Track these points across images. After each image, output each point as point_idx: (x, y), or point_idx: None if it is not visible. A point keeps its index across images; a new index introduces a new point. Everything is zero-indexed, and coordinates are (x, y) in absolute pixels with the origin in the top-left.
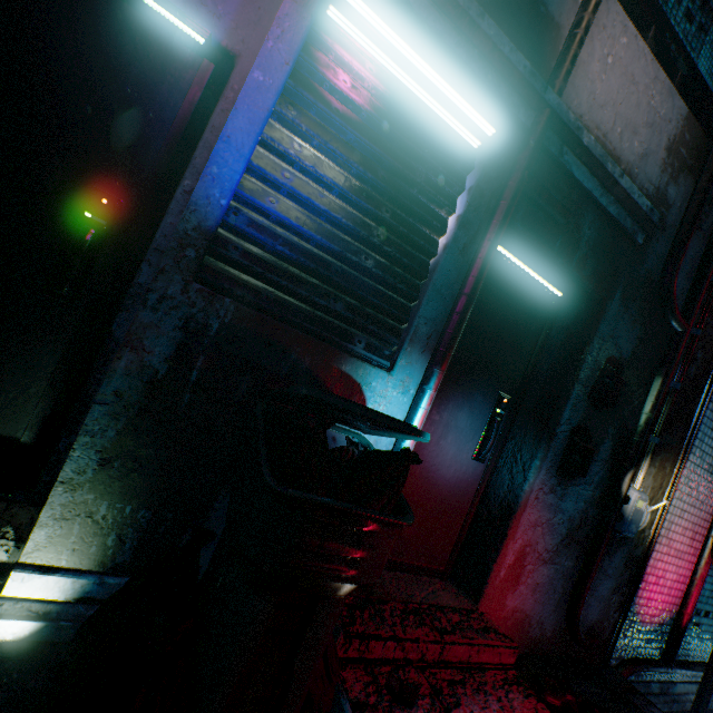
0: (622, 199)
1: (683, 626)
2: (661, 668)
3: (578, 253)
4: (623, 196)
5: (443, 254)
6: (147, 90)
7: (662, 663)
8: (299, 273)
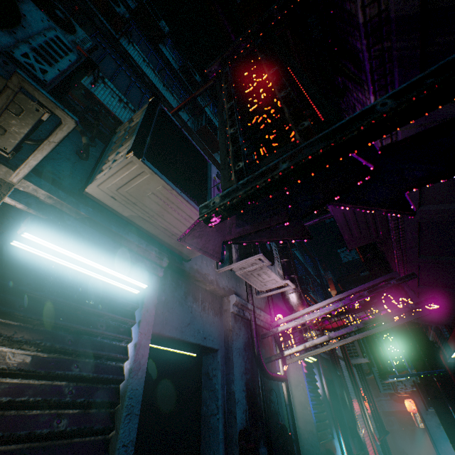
0: (325, 353)
1: None
2: None
3: (327, 371)
4: (325, 352)
5: (323, 395)
6: (281, 393)
7: None
8: (317, 423)
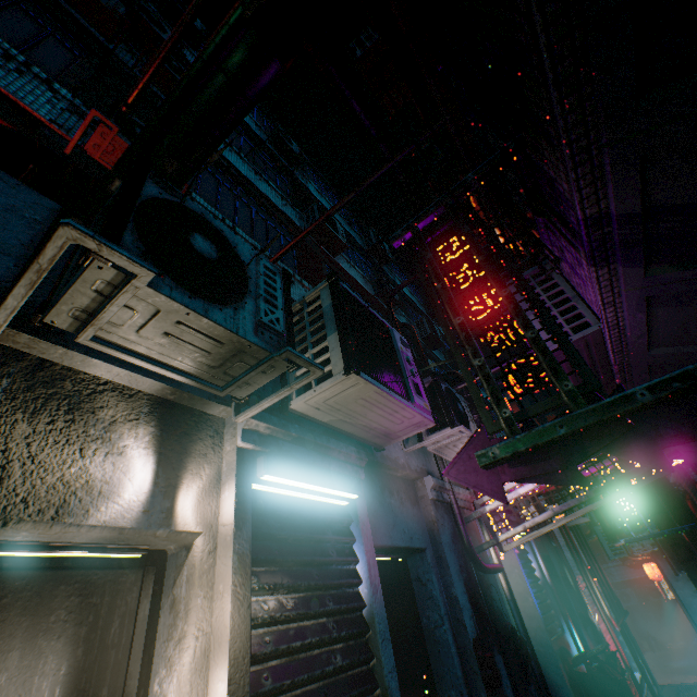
0: None
1: (629, 666)
2: (642, 694)
3: (540, 545)
4: None
5: (543, 578)
6: None
7: (640, 691)
8: (542, 616)
